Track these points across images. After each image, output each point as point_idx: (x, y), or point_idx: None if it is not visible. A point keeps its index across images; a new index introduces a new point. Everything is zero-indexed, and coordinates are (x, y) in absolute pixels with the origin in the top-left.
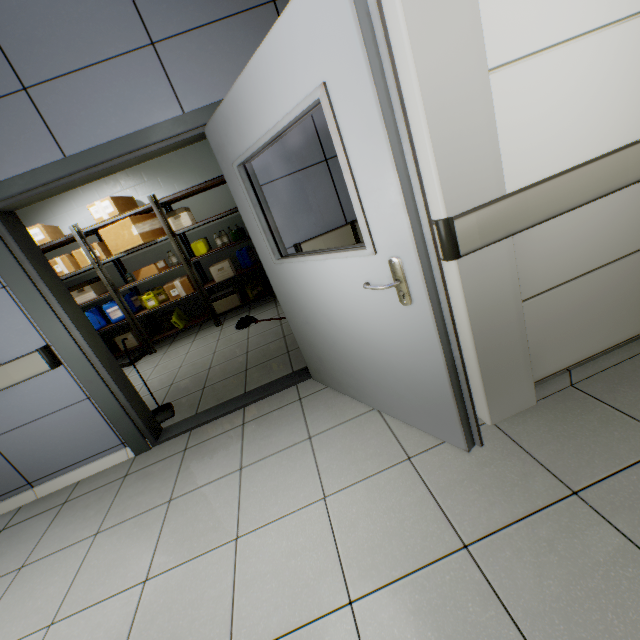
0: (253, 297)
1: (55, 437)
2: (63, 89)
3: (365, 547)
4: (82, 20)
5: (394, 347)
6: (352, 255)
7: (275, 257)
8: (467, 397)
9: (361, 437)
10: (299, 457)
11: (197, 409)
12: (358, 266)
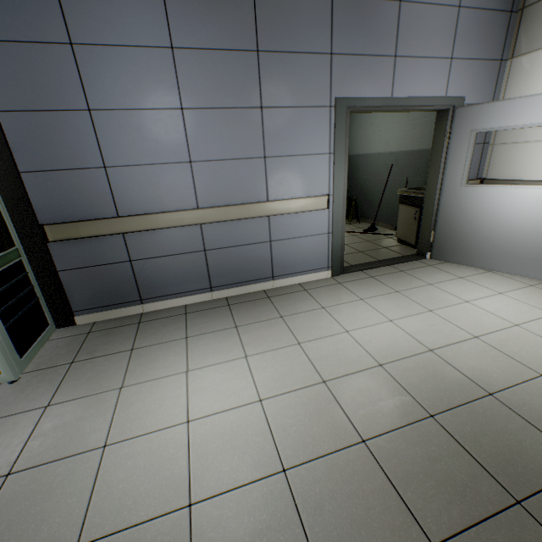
0: None
1: (300, 251)
2: (409, 63)
3: (541, 304)
4: (432, 35)
5: None
6: None
7: (465, 183)
8: None
9: (494, 279)
10: (464, 283)
11: (348, 263)
12: None
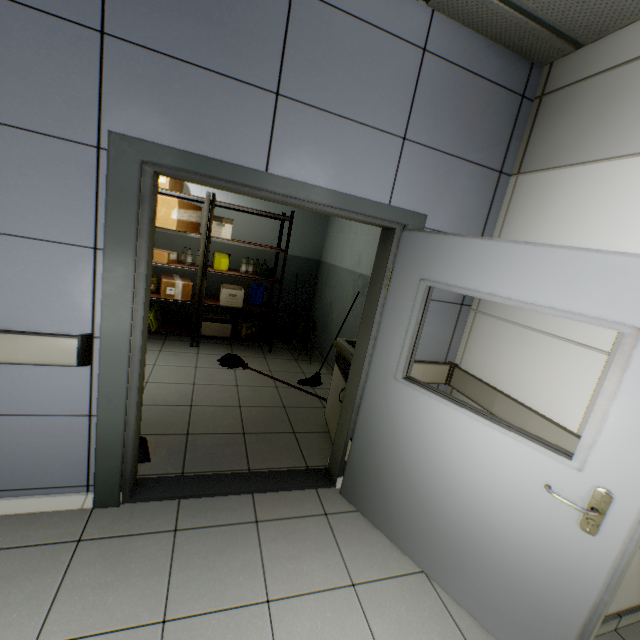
0: (245, 336)
1: (4, 446)
2: (310, 118)
3: None
4: (366, 82)
5: (524, 547)
6: (542, 451)
7: (402, 375)
8: (585, 637)
9: (418, 611)
10: (347, 613)
11: (183, 465)
12: (538, 461)
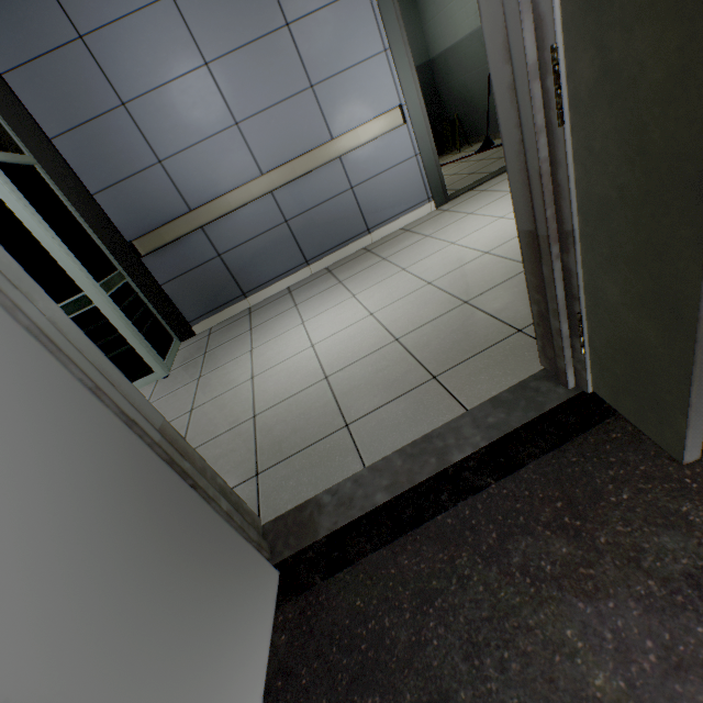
0: None
1: (390, 190)
2: None
3: None
4: None
5: None
6: None
7: None
8: None
9: None
10: None
11: (456, 190)
12: None
